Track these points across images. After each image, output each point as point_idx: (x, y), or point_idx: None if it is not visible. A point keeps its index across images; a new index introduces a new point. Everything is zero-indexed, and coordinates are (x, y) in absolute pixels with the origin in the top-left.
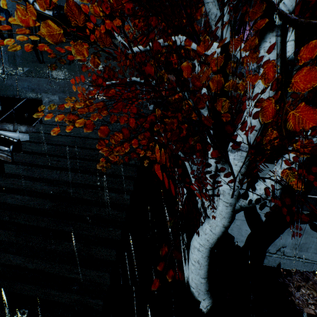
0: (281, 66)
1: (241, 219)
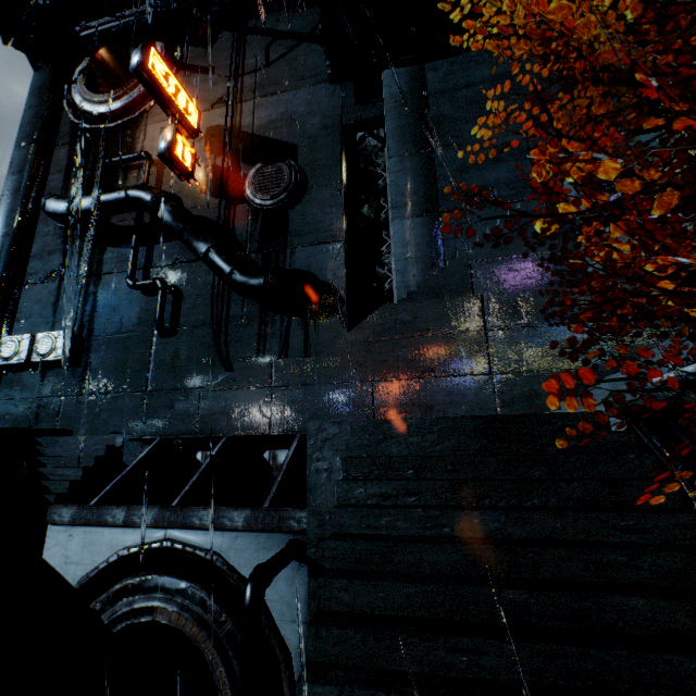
0: None
1: None
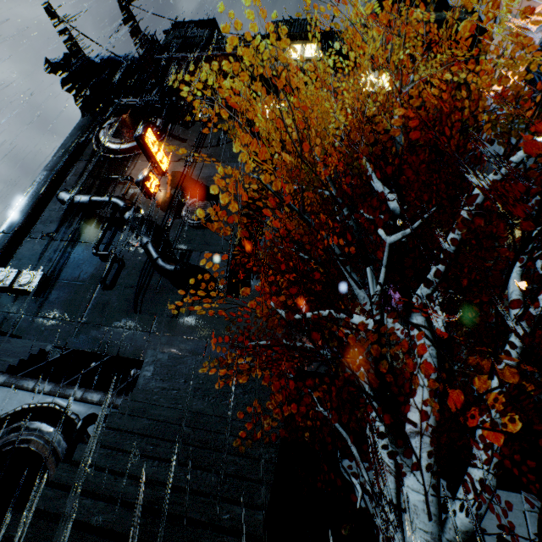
0: (434, 339)
1: None
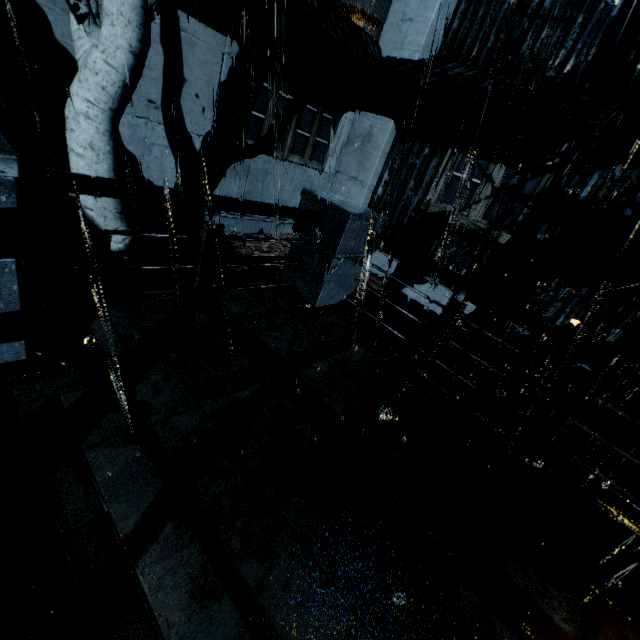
0: None
1: (162, 145)
